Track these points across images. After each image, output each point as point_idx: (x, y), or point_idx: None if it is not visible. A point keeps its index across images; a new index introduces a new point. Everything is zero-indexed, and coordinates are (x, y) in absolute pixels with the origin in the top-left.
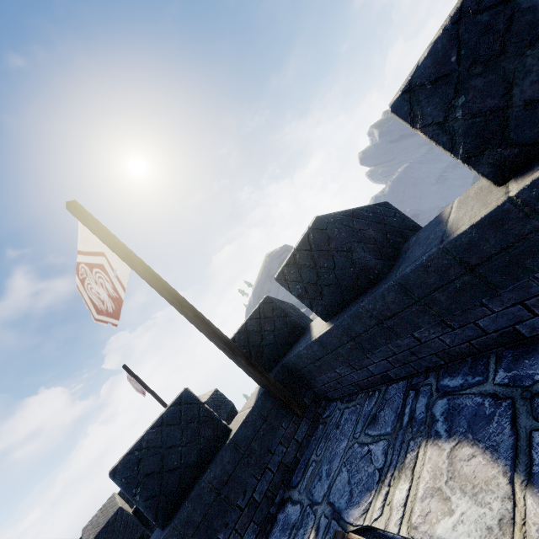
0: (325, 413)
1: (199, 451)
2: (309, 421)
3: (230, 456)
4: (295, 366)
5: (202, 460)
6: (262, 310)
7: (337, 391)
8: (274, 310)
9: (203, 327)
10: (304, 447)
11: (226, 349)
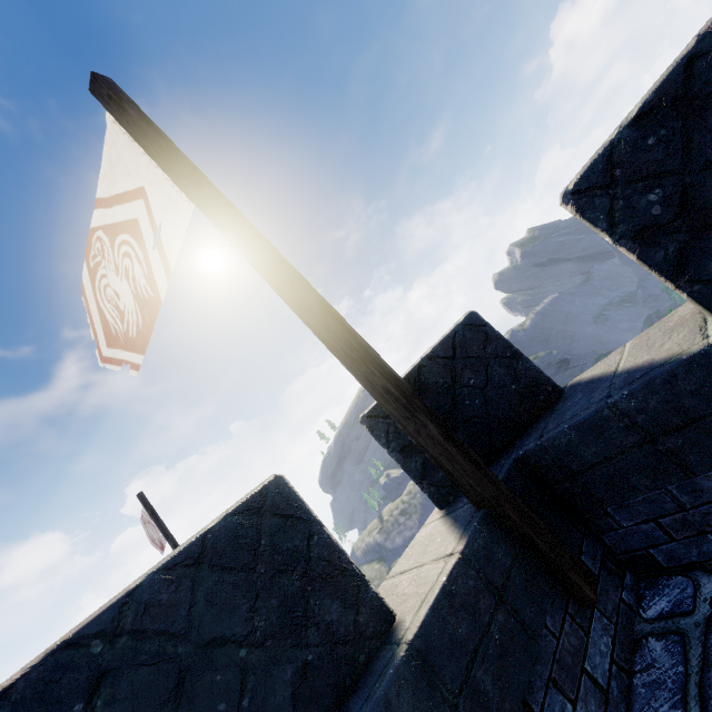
0: (647, 604)
1: (300, 673)
2: (609, 623)
3: (412, 709)
4: (560, 463)
5: (309, 706)
6: (460, 340)
7: (706, 538)
8: (490, 341)
9: (339, 333)
10: (618, 707)
11: (390, 391)
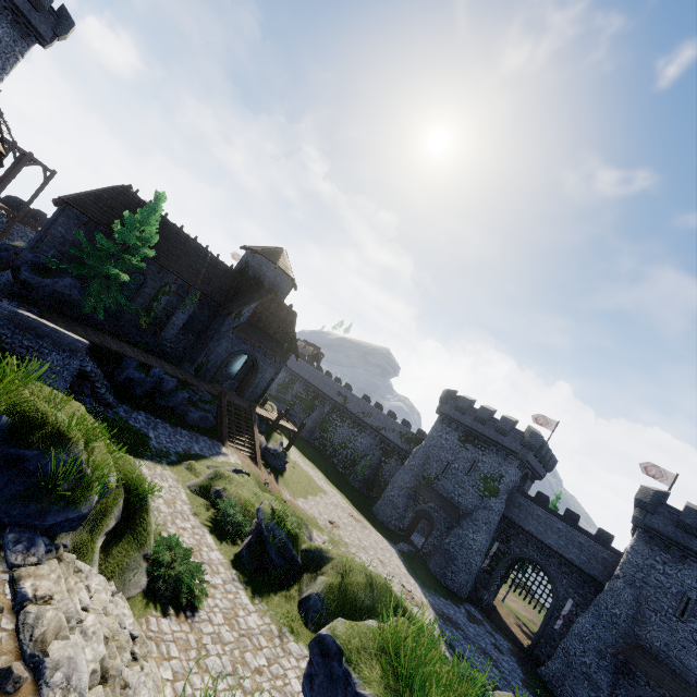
0: None
1: None
2: None
3: None
4: None
5: None
6: None
7: None
8: None
9: None
10: None
11: None
